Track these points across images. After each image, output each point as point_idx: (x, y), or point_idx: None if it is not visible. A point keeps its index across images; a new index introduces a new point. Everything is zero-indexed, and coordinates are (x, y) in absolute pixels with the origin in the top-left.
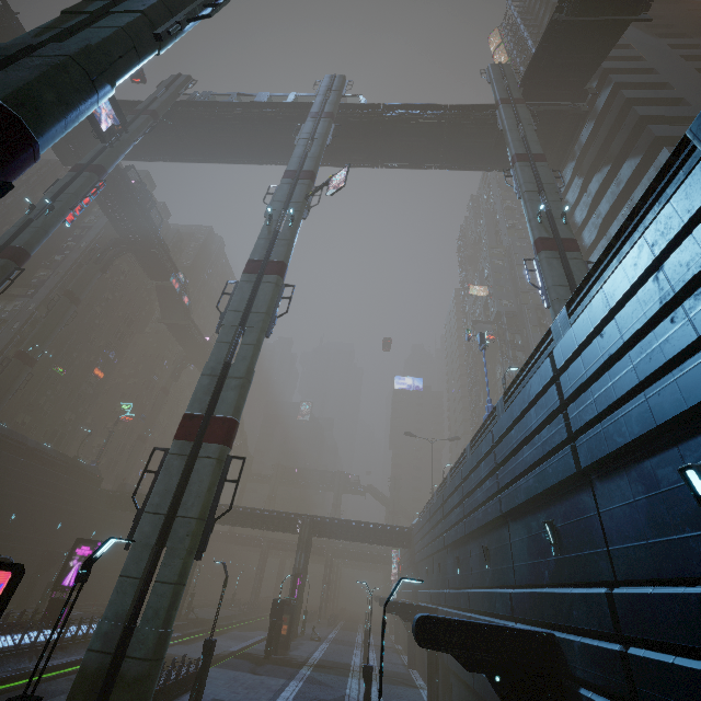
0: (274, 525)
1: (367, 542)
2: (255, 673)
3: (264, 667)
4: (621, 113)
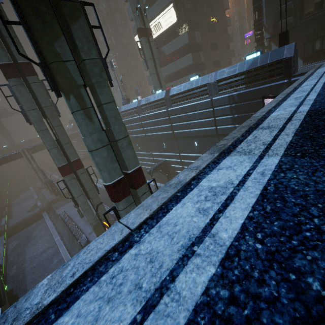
0: (8, 161)
1: None
2: (70, 201)
3: (67, 199)
4: None
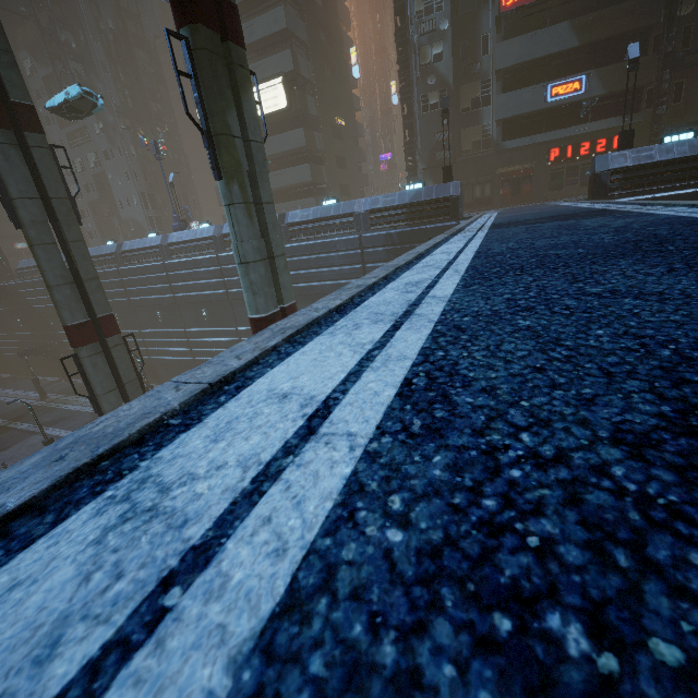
0: None
1: None
2: (1, 450)
3: None
4: None
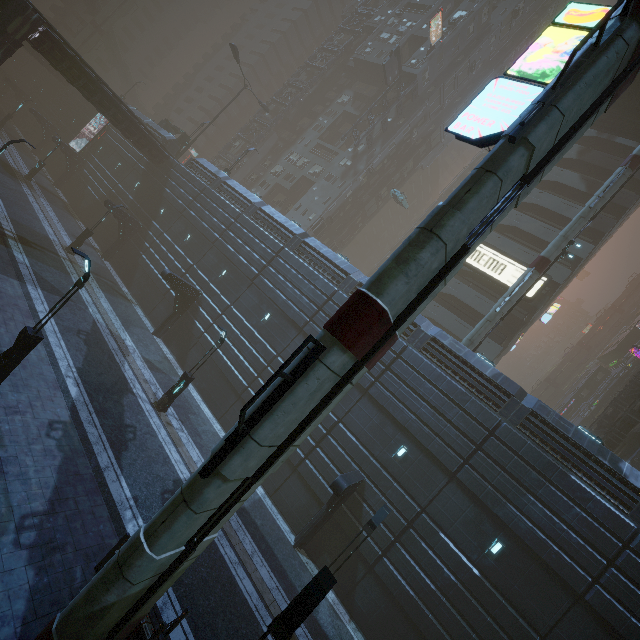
0: None
1: (110, 121)
2: None
3: None
4: (637, 181)
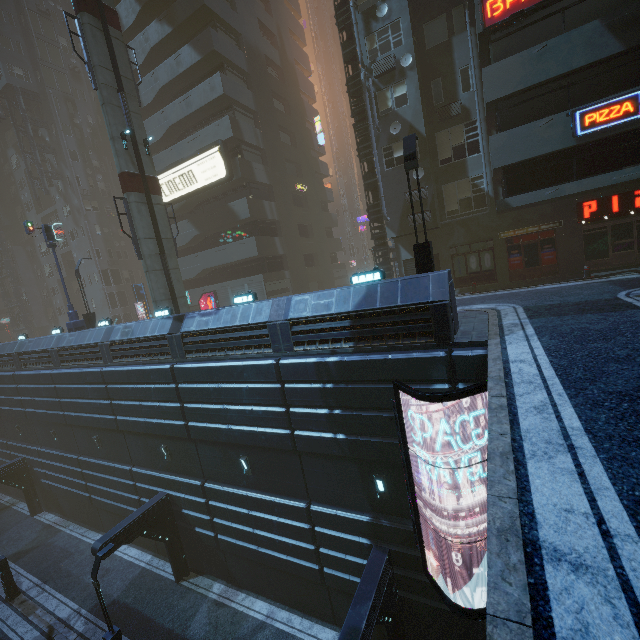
0: None
1: None
2: None
3: None
4: None
